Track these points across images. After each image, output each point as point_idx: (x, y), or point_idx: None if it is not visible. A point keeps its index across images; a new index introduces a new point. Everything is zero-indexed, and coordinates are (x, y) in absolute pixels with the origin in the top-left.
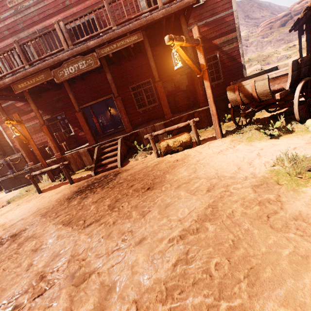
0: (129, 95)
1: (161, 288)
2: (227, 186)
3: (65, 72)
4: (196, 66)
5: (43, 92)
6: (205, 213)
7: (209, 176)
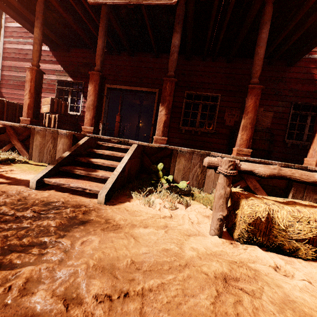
0: (179, 102)
1: None
2: None
3: None
4: None
5: (75, 47)
6: None
7: None
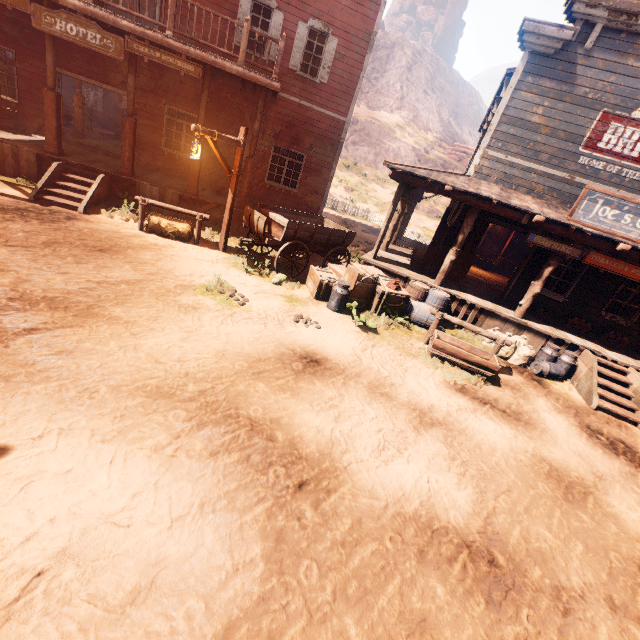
0: (160, 117)
1: (65, 291)
2: (165, 278)
3: (58, 24)
4: (225, 165)
5: None
6: (129, 281)
7: (164, 268)
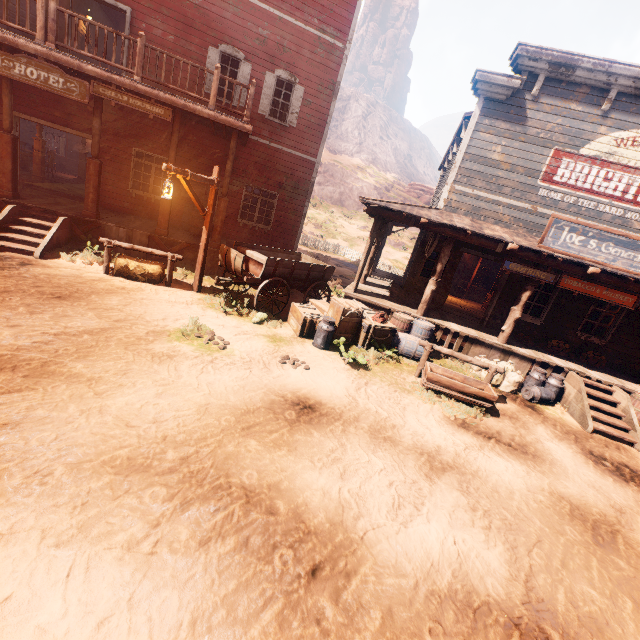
0: (127, 159)
1: (14, 347)
2: (135, 324)
3: (17, 68)
4: (199, 204)
5: None
6: (93, 330)
7: (133, 313)
